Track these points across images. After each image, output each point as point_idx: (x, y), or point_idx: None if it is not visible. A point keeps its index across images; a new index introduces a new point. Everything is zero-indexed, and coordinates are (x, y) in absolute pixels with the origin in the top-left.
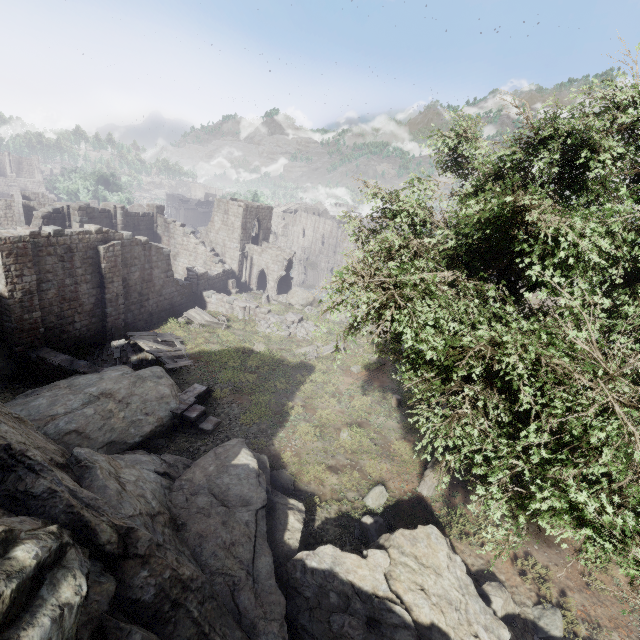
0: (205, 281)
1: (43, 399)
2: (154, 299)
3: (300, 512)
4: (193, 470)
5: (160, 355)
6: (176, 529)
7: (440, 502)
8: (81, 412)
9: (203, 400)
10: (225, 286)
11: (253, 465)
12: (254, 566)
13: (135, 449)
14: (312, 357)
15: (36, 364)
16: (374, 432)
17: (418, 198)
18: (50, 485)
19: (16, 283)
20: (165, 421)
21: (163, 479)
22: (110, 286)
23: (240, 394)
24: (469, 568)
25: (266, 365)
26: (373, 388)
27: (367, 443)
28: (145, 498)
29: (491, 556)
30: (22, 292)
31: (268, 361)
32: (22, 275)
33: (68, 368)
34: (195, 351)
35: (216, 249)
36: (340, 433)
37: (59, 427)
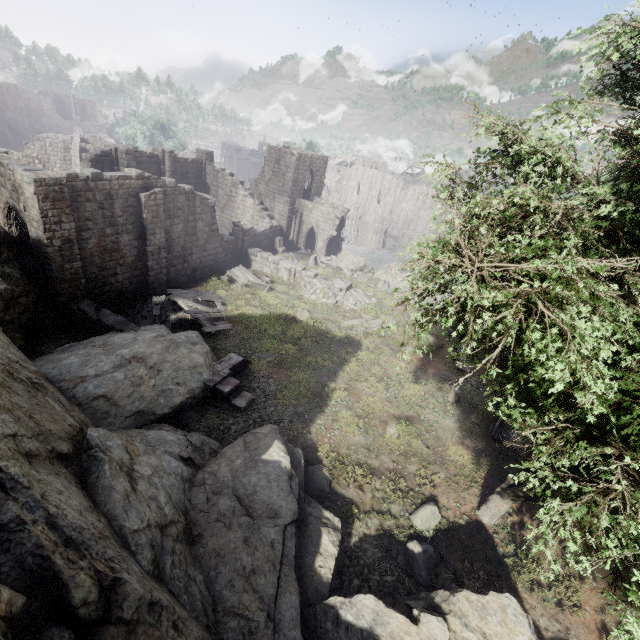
0: (251, 237)
1: (75, 357)
2: (198, 254)
3: (336, 531)
4: (218, 461)
5: (199, 316)
6: (191, 541)
7: (505, 534)
8: (111, 376)
9: (239, 371)
10: (272, 244)
11: (285, 464)
12: (276, 606)
13: (164, 420)
14: (359, 332)
15: (78, 316)
16: (426, 431)
17: (561, 134)
18: (19, 512)
19: (55, 230)
20: (197, 393)
21: (185, 468)
22: (152, 238)
23: (278, 368)
24: (541, 633)
25: (308, 336)
26: (427, 376)
27: (417, 444)
28: (157, 502)
29: (571, 621)
30: (61, 240)
31: (311, 332)
32: (60, 222)
33: (106, 324)
34: (235, 314)
35: (265, 203)
36: (386, 428)
37: (88, 391)
